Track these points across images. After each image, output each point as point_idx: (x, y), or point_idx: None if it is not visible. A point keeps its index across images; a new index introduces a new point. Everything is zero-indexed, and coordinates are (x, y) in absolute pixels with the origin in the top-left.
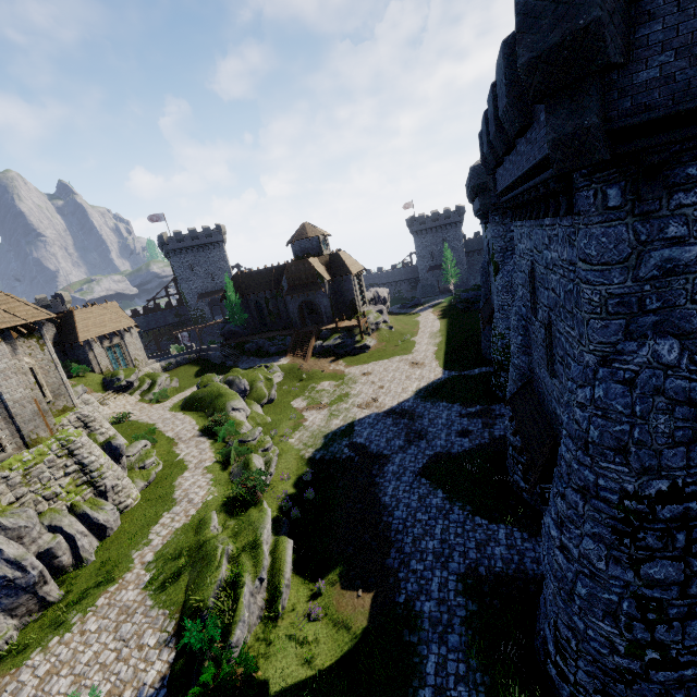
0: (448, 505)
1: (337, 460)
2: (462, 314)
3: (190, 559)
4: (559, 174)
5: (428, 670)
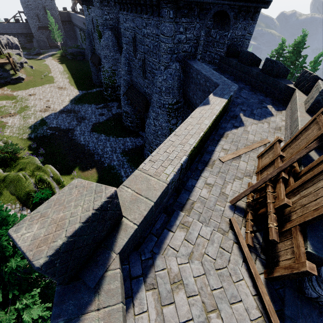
0: (108, 138)
1: (46, 136)
2: (72, 62)
3: (0, 187)
4: (160, 0)
5: (122, 174)
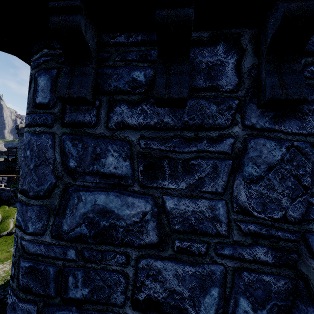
0: None
1: (3, 300)
2: None
3: None
4: None
5: None
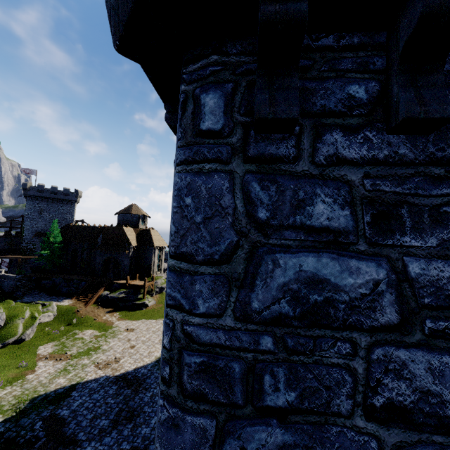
0: None
1: (16, 440)
2: None
3: None
4: (121, 46)
5: None
